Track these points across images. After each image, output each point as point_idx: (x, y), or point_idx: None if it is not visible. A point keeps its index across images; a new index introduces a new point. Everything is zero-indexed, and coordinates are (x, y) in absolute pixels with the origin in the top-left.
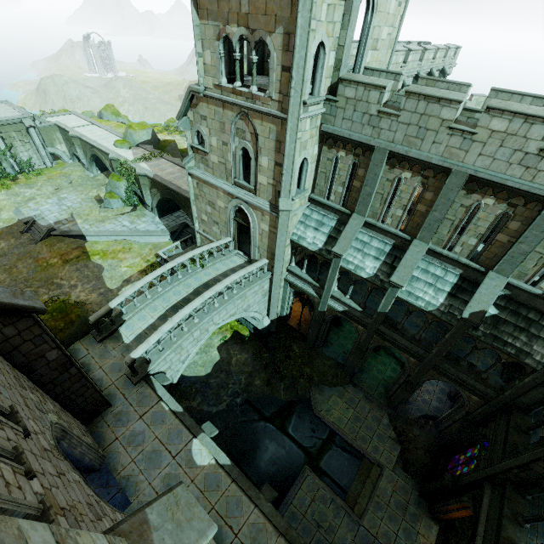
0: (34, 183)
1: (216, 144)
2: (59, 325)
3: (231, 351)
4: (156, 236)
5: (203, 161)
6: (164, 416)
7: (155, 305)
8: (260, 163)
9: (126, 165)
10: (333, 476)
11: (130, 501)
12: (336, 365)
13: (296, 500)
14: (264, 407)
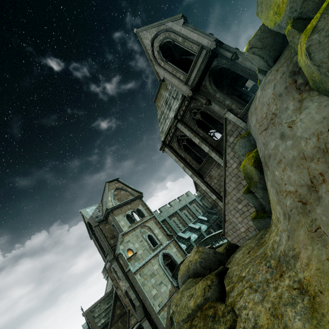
0: None
1: (138, 245)
2: None
3: None
4: None
5: (136, 260)
6: None
7: None
8: (156, 233)
9: None
10: None
11: None
12: None
13: None
14: None
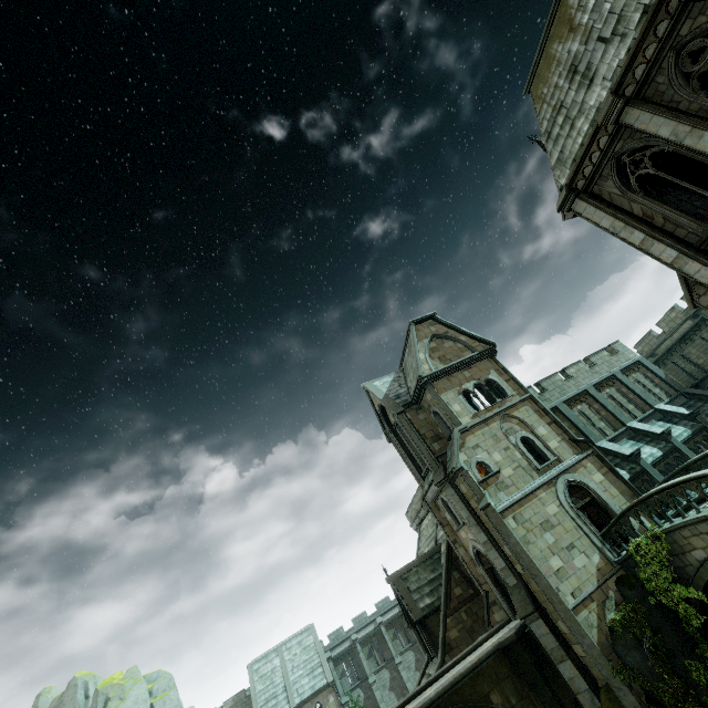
0: None
1: (500, 457)
2: None
3: None
4: None
5: (500, 487)
6: None
7: None
8: (540, 434)
9: None
10: None
11: None
12: None
13: None
14: None
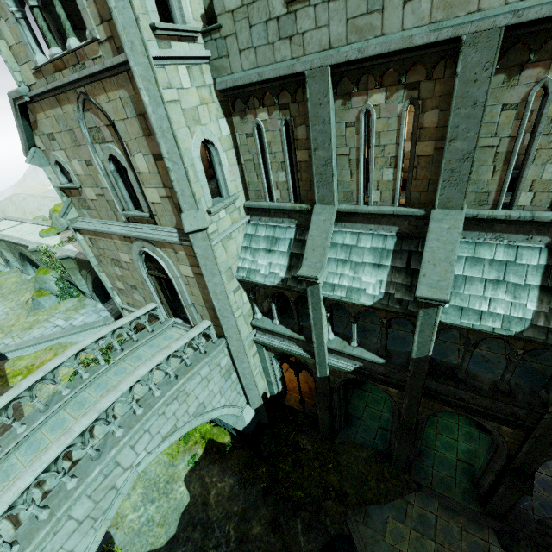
0: None
1: (81, 170)
2: None
3: (207, 479)
4: (98, 328)
5: (83, 205)
6: None
7: (9, 465)
8: (138, 169)
9: (47, 252)
10: None
11: None
12: (375, 455)
13: None
14: None
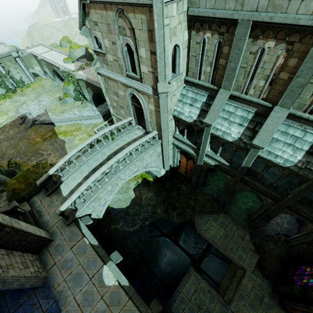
0: (25, 93)
1: (108, 45)
2: (21, 186)
3: (142, 191)
4: (94, 119)
5: (104, 62)
6: (85, 248)
7: (82, 169)
8: (140, 55)
9: (70, 74)
10: (210, 274)
11: (61, 310)
12: (212, 199)
13: (184, 289)
14: (163, 227)
